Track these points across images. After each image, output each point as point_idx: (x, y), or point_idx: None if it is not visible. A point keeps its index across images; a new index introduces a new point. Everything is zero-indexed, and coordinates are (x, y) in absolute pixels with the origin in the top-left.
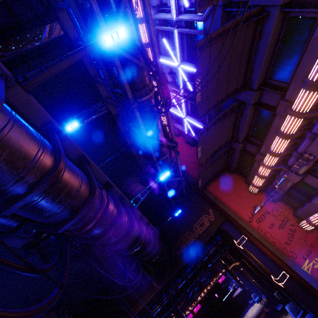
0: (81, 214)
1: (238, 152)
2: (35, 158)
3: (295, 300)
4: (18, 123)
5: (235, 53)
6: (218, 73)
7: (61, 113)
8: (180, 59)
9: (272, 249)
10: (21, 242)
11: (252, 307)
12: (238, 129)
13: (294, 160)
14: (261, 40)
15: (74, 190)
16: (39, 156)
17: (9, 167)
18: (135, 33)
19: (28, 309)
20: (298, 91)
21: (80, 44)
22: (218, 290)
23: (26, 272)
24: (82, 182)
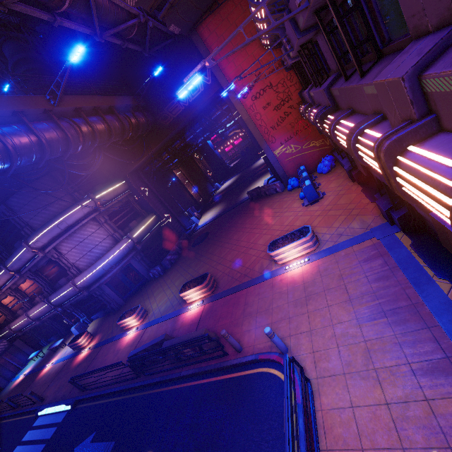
0: None
1: None
2: None
3: None
4: None
5: None
6: None
7: None
8: None
9: (253, 133)
10: None
11: None
12: None
13: None
14: None
15: None
16: None
17: None
18: None
19: None
20: None
21: None
22: None
23: None
24: None
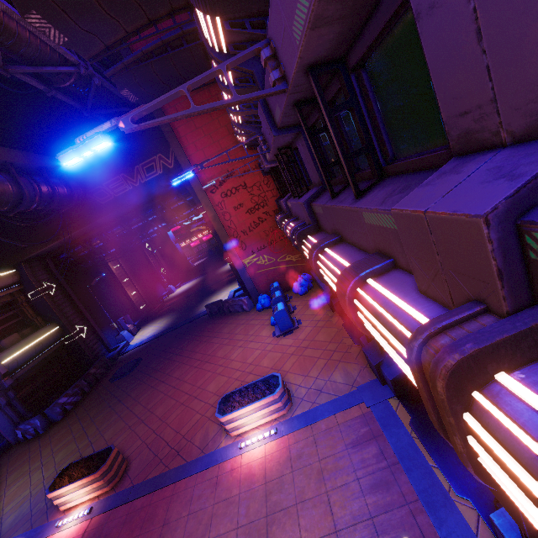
0: None
1: None
2: None
3: None
4: None
5: None
6: None
7: None
8: None
9: (220, 235)
10: None
11: None
12: None
13: None
14: None
15: None
16: None
17: None
18: None
19: None
20: None
21: None
22: None
23: None
24: None
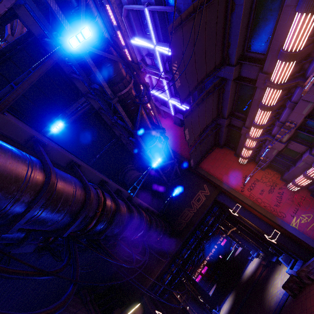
0: (81, 217)
1: (225, 128)
2: (26, 179)
3: (287, 252)
4: (1, 149)
5: (209, 30)
6: (194, 54)
7: (44, 116)
8: (155, 40)
9: (263, 213)
10: (32, 247)
11: (251, 262)
12: (222, 105)
13: (278, 129)
14: (234, 12)
15: (70, 197)
16: (29, 176)
17: (3, 193)
18: (102, 24)
19: (49, 308)
20: (275, 62)
21: (47, 42)
22: (222, 252)
23: (41, 276)
24: (76, 188)
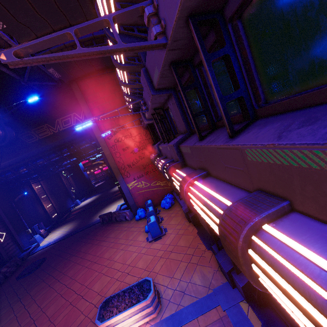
0: None
1: None
2: None
3: None
4: None
5: None
6: None
7: None
8: None
9: (112, 167)
10: None
11: None
12: None
13: None
14: None
15: None
16: None
17: None
18: None
19: None
20: None
21: None
22: None
23: None
24: None
